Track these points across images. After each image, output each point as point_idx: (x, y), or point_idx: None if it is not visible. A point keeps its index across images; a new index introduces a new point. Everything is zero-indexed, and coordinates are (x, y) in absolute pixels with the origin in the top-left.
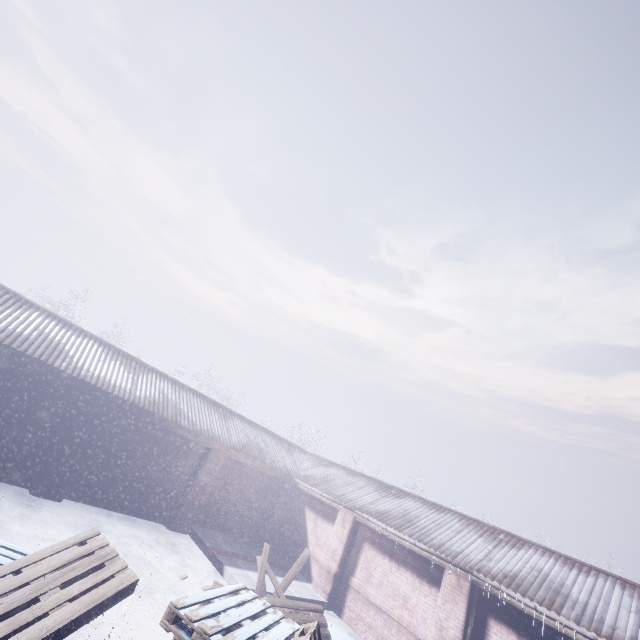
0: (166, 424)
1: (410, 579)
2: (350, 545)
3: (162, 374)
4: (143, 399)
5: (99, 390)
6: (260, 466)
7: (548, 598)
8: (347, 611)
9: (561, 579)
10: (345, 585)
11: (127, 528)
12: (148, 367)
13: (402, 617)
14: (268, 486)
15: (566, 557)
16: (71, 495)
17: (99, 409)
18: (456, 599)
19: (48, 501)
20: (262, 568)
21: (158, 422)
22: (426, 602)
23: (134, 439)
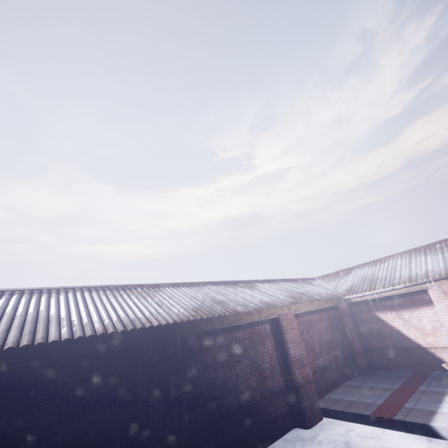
0: (227, 322)
1: None
2: None
3: (171, 285)
4: (185, 312)
5: (134, 333)
6: (318, 305)
7: None
8: None
9: None
10: None
11: None
12: (154, 286)
13: None
14: (330, 319)
15: None
16: None
17: (151, 356)
18: None
19: None
20: None
21: (219, 325)
22: None
23: (208, 362)
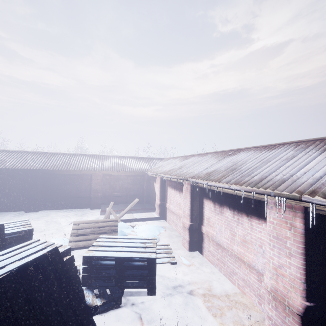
0: (62, 172)
1: (180, 195)
2: (163, 190)
3: (65, 154)
4: (47, 166)
5: (24, 170)
6: (123, 173)
7: (222, 175)
8: (167, 218)
9: (245, 161)
10: (165, 208)
11: (65, 213)
12: (57, 153)
13: (179, 213)
14: (135, 180)
15: (264, 146)
16: (43, 209)
17: (28, 176)
18: (186, 196)
19: (32, 213)
20: (107, 212)
21: (58, 172)
22: None
23: (55, 182)
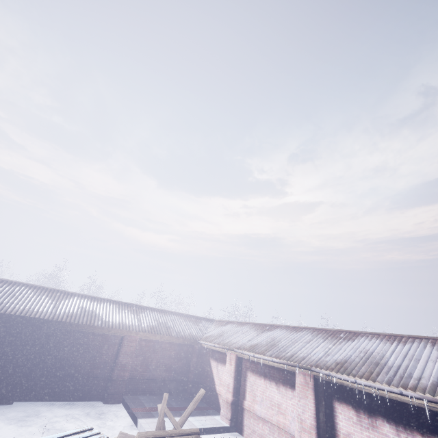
0: (82, 328)
1: (279, 389)
2: (238, 377)
3: (83, 295)
4: (61, 315)
5: (23, 318)
6: (168, 339)
7: (368, 371)
8: (245, 429)
9: (382, 353)
10: (241, 409)
11: (64, 410)
12: (71, 293)
13: (279, 421)
14: (180, 352)
15: (389, 335)
16: (21, 397)
17: (26, 331)
18: (306, 394)
19: (0, 406)
20: (161, 412)
21: (76, 328)
22: (292, 404)
23: (62, 345)
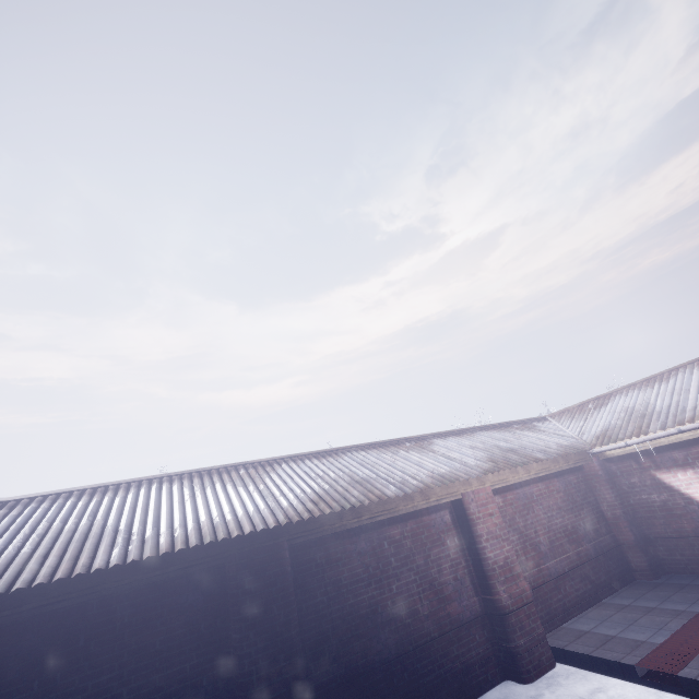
0: (368, 515)
1: None
2: None
3: (293, 458)
4: (299, 505)
5: (215, 548)
6: (539, 470)
7: None
8: None
9: None
10: None
11: None
12: (266, 463)
13: None
14: (569, 490)
15: None
16: None
17: (243, 581)
18: None
19: None
20: None
21: (354, 522)
22: None
23: (342, 581)
